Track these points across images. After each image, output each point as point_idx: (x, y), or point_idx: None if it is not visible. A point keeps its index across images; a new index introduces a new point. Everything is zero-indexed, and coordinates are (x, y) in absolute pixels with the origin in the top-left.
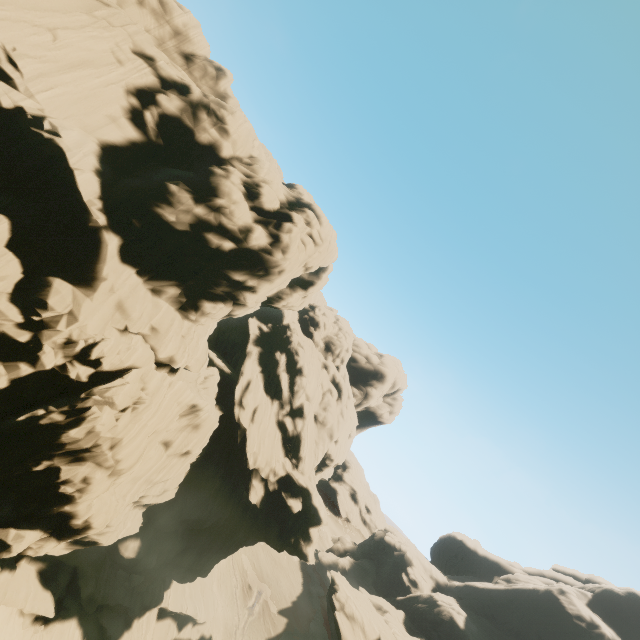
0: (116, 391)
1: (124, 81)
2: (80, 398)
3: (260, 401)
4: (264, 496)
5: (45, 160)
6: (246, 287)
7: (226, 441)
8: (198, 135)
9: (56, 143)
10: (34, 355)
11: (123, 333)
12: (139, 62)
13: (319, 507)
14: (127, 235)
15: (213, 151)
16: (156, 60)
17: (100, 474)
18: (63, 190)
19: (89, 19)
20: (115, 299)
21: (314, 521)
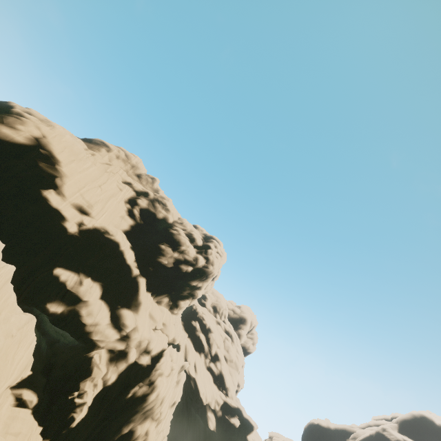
0: (166, 364)
1: (123, 198)
2: (153, 373)
3: (195, 357)
4: (216, 422)
5: (110, 249)
6: (197, 287)
7: (183, 391)
8: (158, 215)
9: (118, 240)
10: (129, 355)
11: (154, 331)
12: (127, 187)
13: (249, 418)
14: (147, 276)
15: (165, 221)
16: (132, 183)
17: (153, 425)
18: (118, 261)
19: (107, 174)
20: (148, 312)
21: (249, 429)
